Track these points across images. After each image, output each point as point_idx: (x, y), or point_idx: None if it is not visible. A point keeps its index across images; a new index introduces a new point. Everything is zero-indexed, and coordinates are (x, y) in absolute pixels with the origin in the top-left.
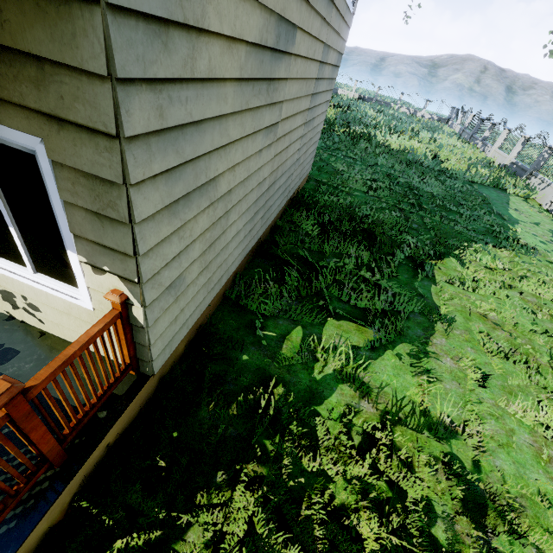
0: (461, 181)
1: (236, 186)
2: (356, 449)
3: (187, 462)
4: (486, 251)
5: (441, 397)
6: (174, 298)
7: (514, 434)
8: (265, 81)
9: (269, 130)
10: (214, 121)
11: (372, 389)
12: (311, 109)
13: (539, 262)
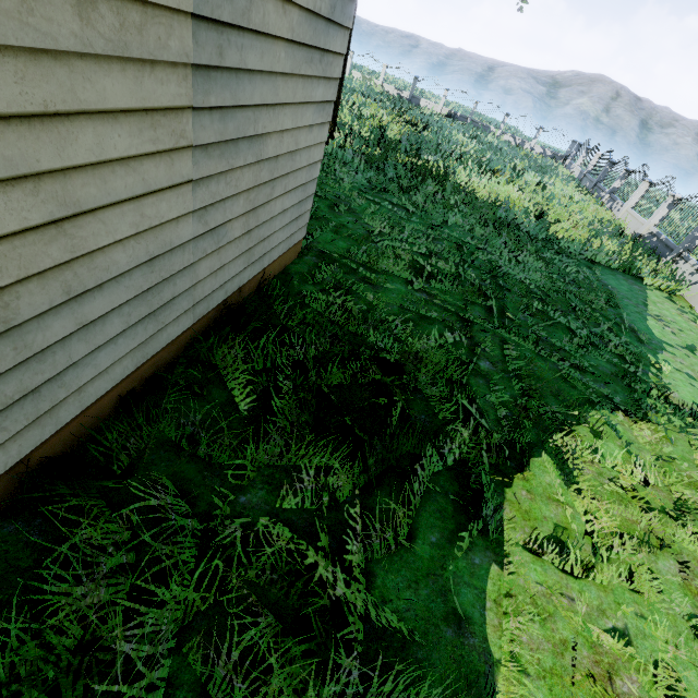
0: (577, 259)
1: None
2: None
3: None
4: (612, 431)
5: None
6: None
7: None
8: None
9: None
10: None
11: None
12: (219, 111)
13: None
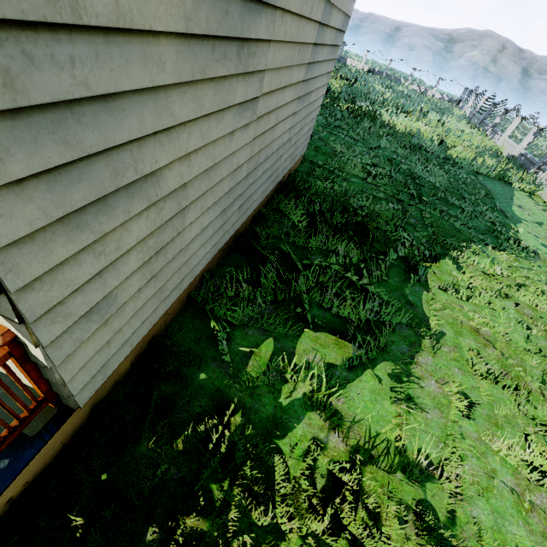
0: (466, 171)
1: (194, 178)
2: (317, 496)
3: (113, 514)
4: (484, 254)
5: (421, 430)
6: (101, 323)
7: (496, 475)
8: (234, 41)
9: (244, 107)
10: (142, 95)
11: (344, 421)
12: (307, 81)
13: (539, 268)
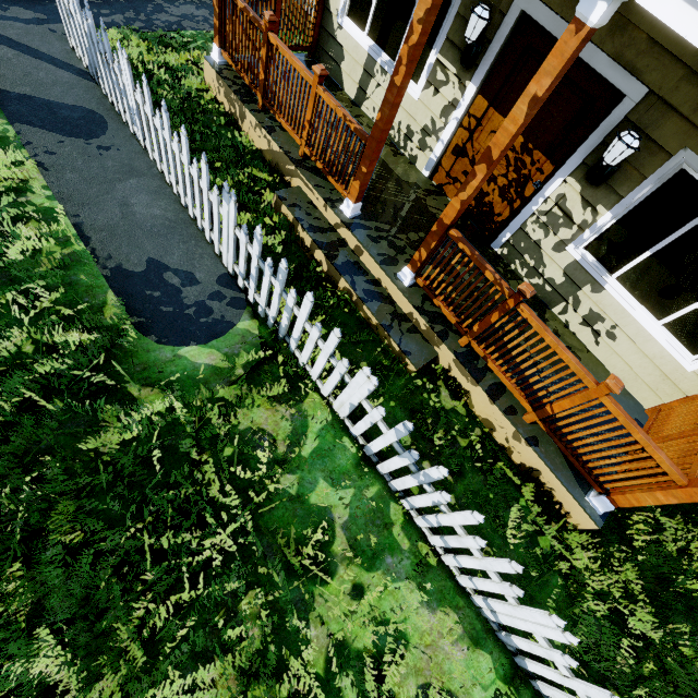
0: None
1: None
2: None
3: None
4: None
5: None
6: None
7: None
8: None
9: None
10: None
11: None
12: None
13: None
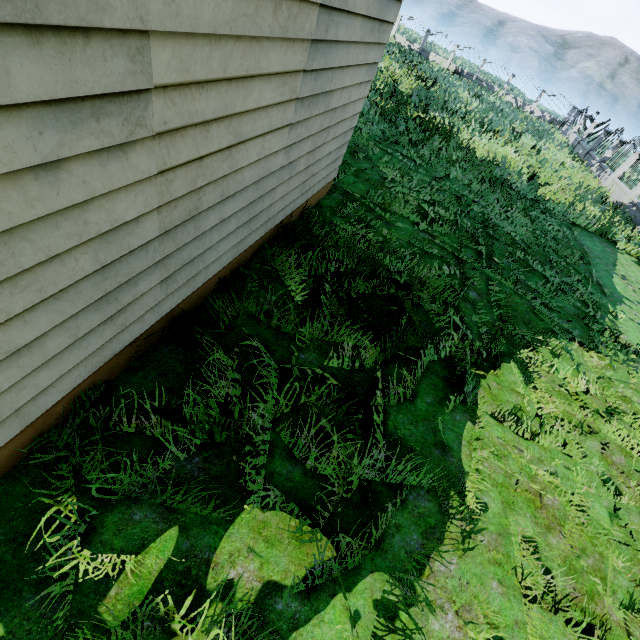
0: (559, 220)
1: None
2: None
3: None
4: (567, 354)
5: None
6: None
7: None
8: None
9: (81, 111)
10: None
11: None
12: (315, 72)
13: (639, 379)
